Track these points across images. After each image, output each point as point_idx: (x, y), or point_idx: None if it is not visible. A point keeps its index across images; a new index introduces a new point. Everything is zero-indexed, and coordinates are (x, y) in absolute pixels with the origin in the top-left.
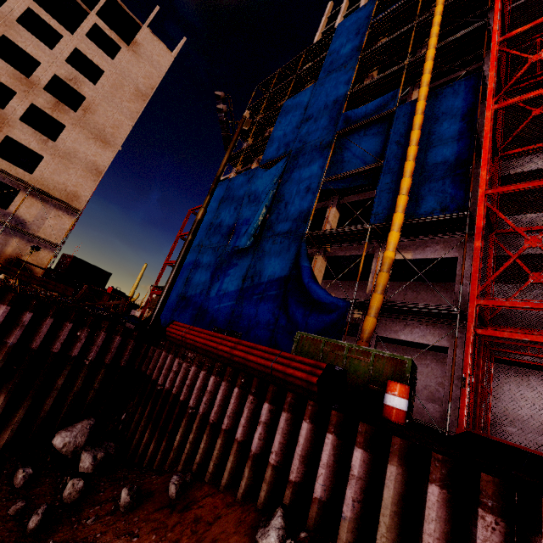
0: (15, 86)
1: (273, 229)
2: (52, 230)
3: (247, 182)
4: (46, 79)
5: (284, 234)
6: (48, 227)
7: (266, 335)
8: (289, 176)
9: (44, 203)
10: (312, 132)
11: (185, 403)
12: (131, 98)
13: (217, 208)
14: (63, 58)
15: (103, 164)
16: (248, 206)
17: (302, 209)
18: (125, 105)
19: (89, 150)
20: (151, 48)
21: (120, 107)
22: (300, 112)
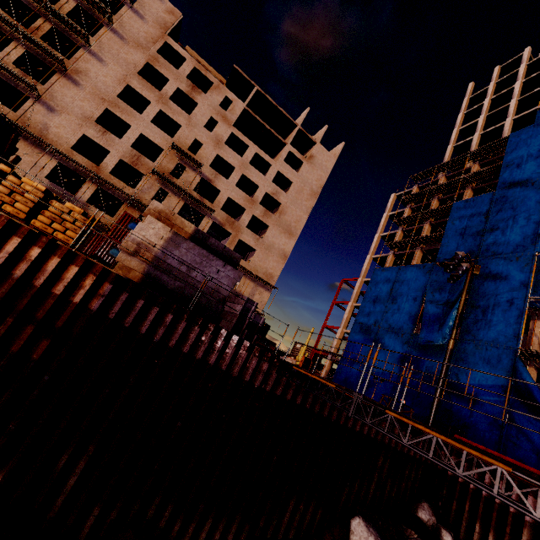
0: (245, 205)
1: (472, 333)
2: (261, 304)
3: (423, 276)
4: (261, 196)
5: (489, 342)
6: (255, 300)
7: (491, 438)
8: (481, 284)
9: (254, 283)
10: (502, 245)
11: (515, 514)
12: (308, 198)
13: (389, 293)
14: (270, 180)
15: (288, 250)
16: (433, 303)
17: (508, 323)
18: (303, 204)
19: (281, 241)
20: (321, 157)
21: (300, 206)
22: (479, 219)
